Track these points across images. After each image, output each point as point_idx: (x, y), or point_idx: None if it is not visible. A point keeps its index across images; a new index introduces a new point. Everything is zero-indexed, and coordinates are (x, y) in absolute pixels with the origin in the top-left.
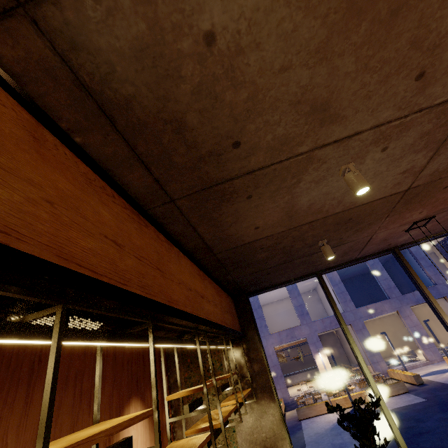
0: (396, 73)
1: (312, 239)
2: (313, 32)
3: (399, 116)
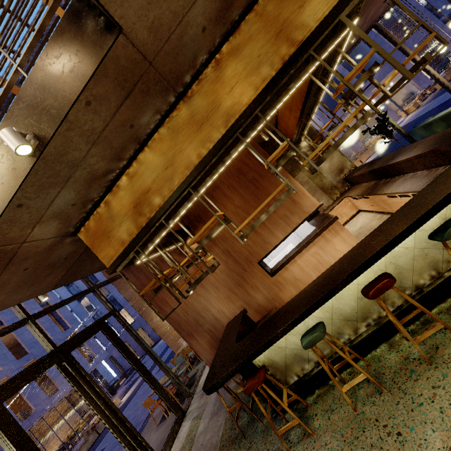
0: None
1: None
2: None
3: None
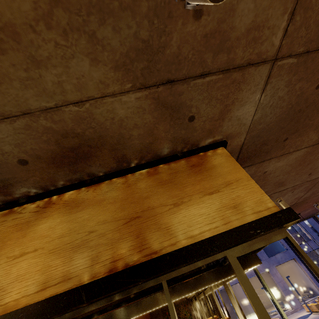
0: (304, 174)
1: None
2: (288, 169)
3: (300, 183)
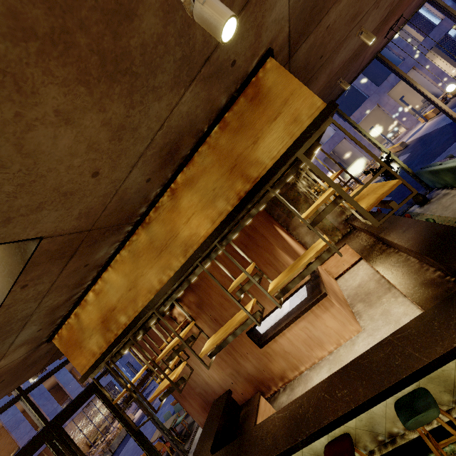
0: None
1: (334, 83)
2: None
3: None
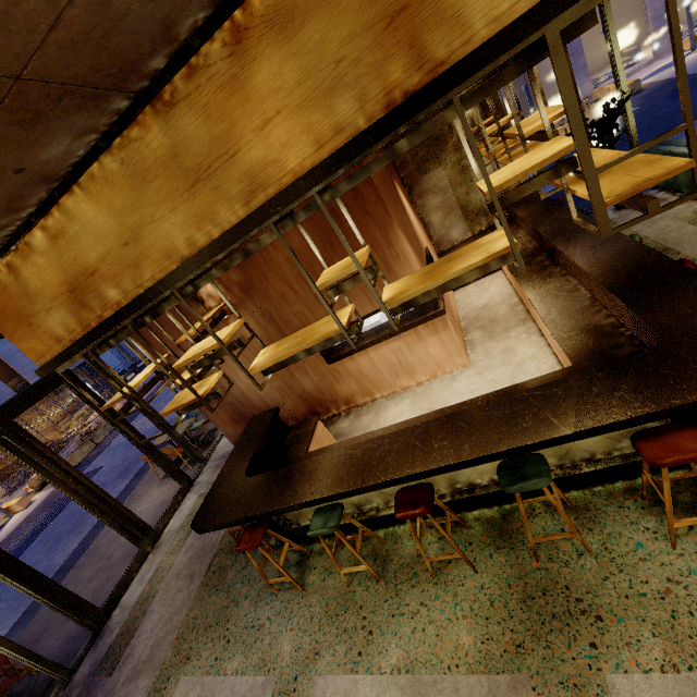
0: None
1: None
2: None
3: None
